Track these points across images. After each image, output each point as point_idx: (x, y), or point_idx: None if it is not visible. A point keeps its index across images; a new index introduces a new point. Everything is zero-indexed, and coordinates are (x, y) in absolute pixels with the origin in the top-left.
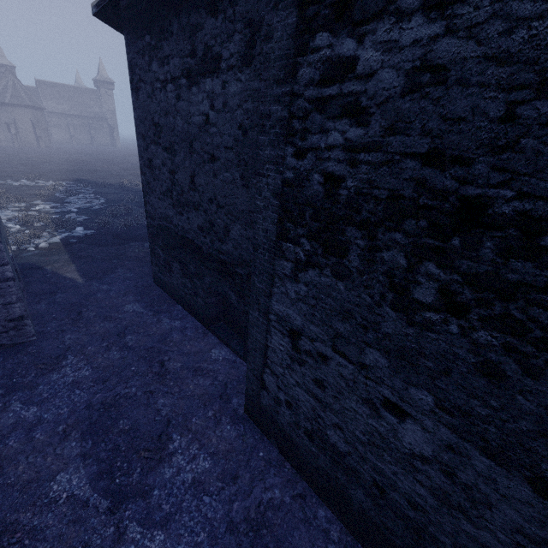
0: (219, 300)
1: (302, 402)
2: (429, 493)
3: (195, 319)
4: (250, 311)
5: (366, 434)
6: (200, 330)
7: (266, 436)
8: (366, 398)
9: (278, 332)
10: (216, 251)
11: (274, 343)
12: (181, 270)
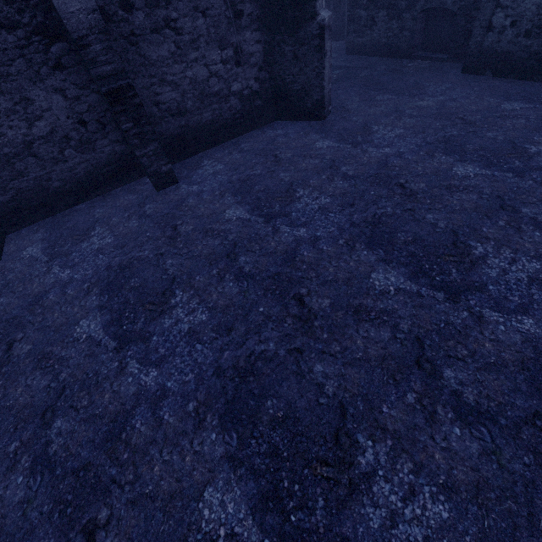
0: (422, 29)
1: (528, 10)
2: None
3: (395, 59)
4: None
5: None
6: (404, 61)
7: (481, 74)
8: None
9: None
10: None
11: None
12: (387, 15)
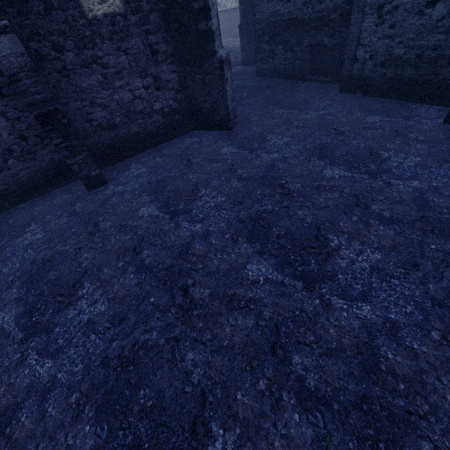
0: (309, 59)
1: (380, 48)
2: (443, 35)
3: (292, 80)
4: (351, 17)
5: (415, 32)
6: (298, 82)
7: (353, 93)
8: (417, 11)
9: (369, 15)
10: (315, 13)
11: (366, 25)
12: (283, 49)
